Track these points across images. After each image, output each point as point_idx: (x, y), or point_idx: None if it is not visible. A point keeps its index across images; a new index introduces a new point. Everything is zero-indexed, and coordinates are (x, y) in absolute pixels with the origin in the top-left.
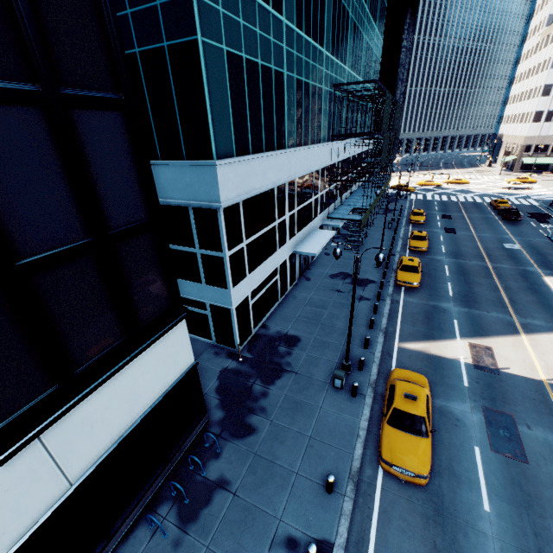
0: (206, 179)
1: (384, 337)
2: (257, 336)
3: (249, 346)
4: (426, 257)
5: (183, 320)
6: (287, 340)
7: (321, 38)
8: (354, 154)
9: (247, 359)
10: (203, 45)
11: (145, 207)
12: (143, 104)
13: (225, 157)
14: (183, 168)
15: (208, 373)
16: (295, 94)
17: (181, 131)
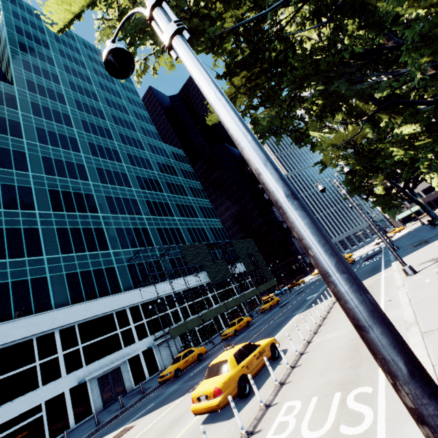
0: None
1: None
2: None
3: None
4: (228, 341)
5: None
6: None
7: (104, 247)
8: (198, 283)
9: None
10: None
11: None
12: None
13: None
14: None
15: None
16: (66, 280)
17: None
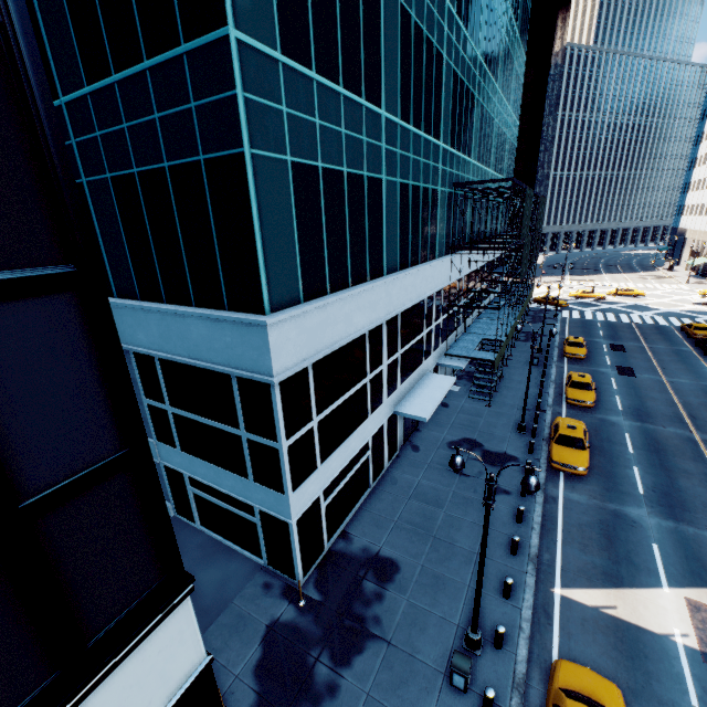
0: (254, 341)
1: (537, 573)
2: (333, 555)
3: (317, 576)
4: (593, 417)
5: (186, 596)
6: (378, 568)
7: (437, 129)
8: (483, 264)
9: (312, 602)
10: (253, 159)
11: (115, 434)
12: (174, 233)
13: (286, 306)
14: (222, 322)
15: (248, 629)
16: (398, 203)
17: (222, 272)
